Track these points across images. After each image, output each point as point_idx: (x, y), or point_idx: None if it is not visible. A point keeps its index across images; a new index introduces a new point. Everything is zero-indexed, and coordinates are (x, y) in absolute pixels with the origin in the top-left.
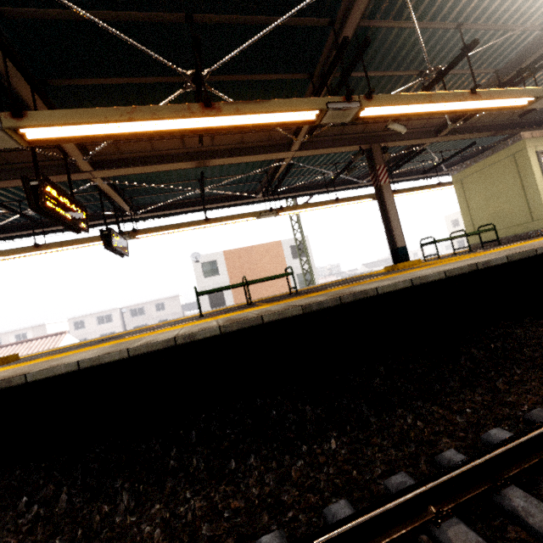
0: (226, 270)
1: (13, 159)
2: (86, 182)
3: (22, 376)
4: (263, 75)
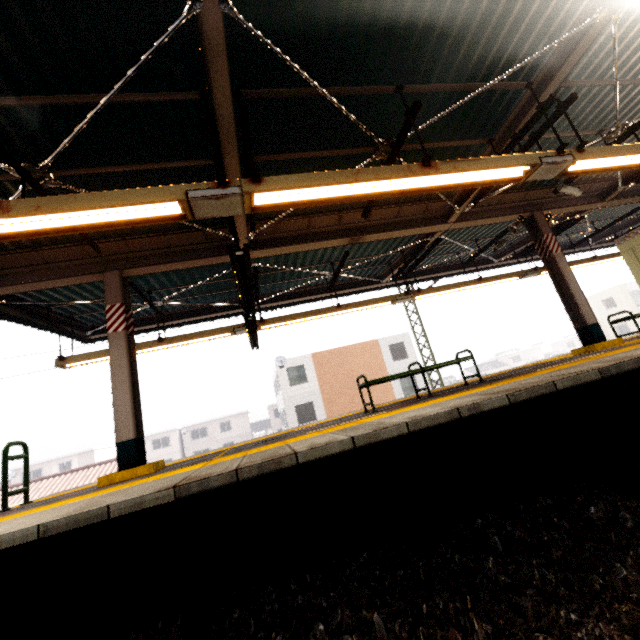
0: (316, 376)
1: (176, 241)
2: (222, 268)
3: (292, 455)
4: (444, 142)
